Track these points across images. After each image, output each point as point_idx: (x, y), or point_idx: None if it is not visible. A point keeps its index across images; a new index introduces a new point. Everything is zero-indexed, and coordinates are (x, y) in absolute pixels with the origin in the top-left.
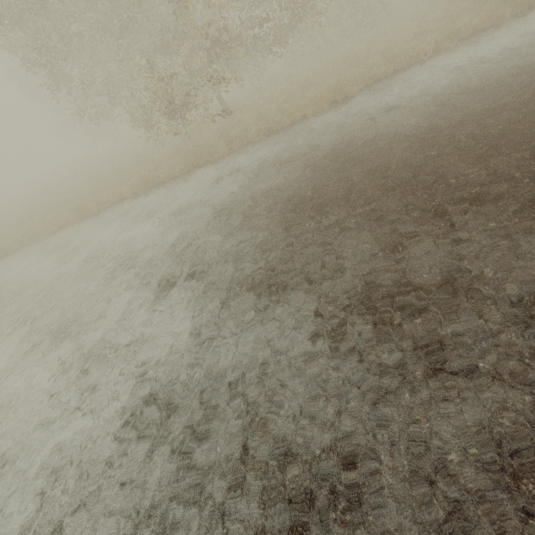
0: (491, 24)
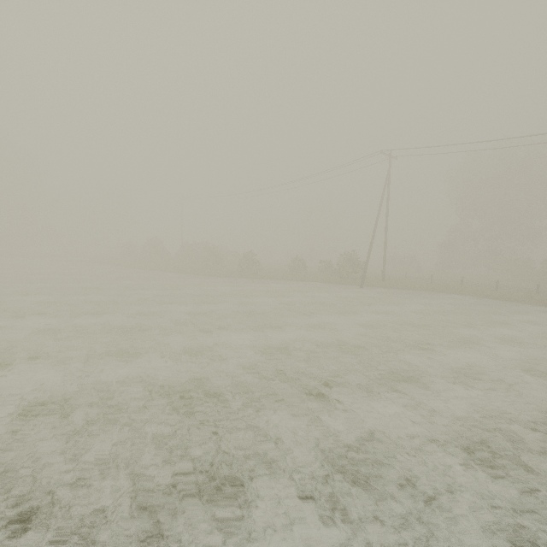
0: None
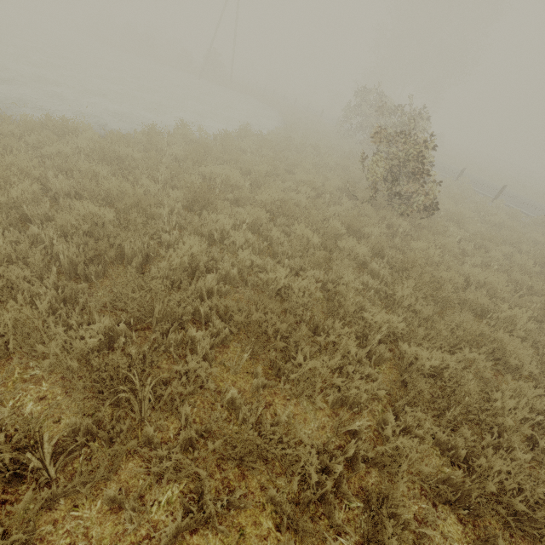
0: None
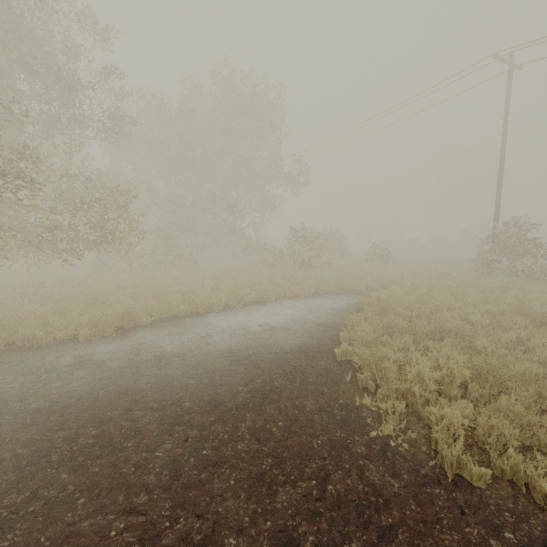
0: (264, 299)
